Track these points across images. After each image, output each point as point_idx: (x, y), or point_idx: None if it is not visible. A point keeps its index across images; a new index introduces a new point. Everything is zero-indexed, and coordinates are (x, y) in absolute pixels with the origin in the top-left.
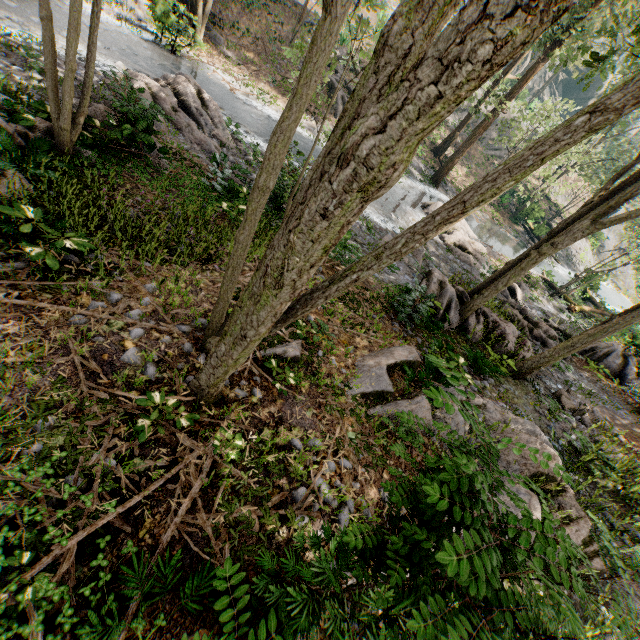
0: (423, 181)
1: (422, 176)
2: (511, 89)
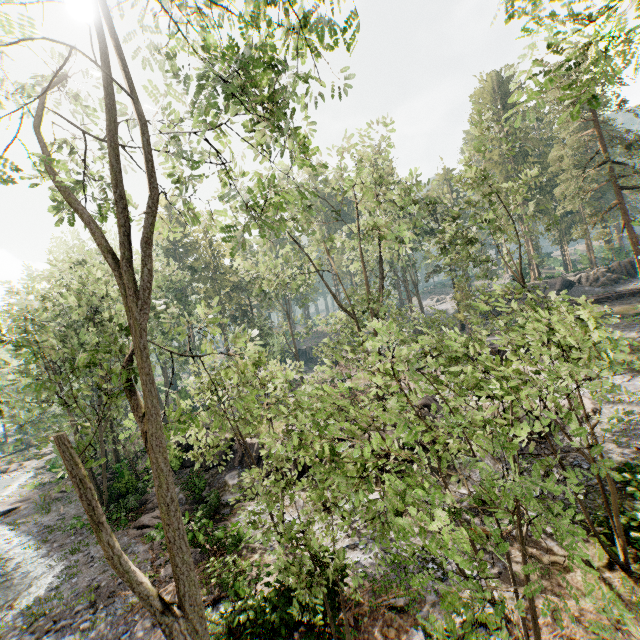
0: None
1: None
2: None
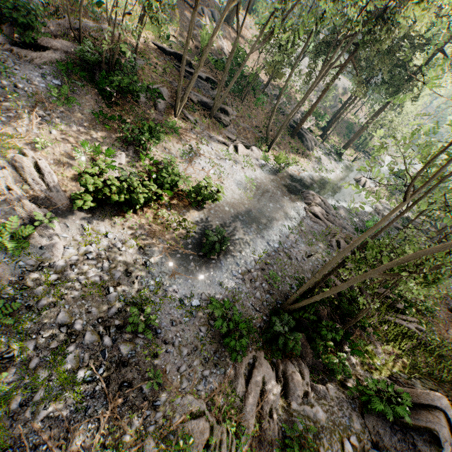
0: (340, 161)
1: (335, 155)
2: (377, 112)
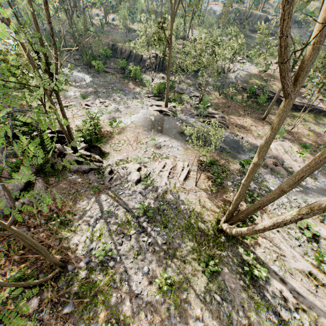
0: None
1: None
2: None
